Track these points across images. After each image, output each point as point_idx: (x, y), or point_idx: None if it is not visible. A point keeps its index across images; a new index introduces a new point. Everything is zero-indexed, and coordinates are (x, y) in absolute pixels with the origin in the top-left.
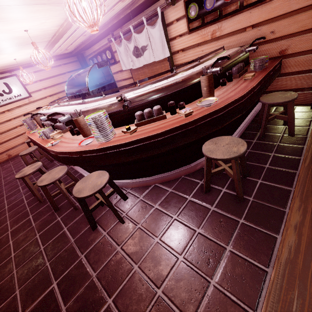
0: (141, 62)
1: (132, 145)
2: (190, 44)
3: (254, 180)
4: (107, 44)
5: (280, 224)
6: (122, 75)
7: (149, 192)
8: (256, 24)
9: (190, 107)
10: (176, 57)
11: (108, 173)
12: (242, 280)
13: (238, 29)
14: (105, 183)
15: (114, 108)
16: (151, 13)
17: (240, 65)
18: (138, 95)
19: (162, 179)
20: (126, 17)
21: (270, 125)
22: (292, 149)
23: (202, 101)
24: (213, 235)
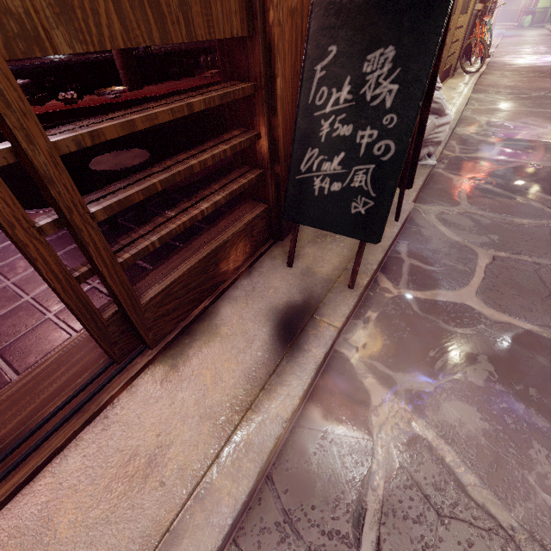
0: None
1: None
2: None
3: None
4: None
5: None
6: None
7: None
8: None
9: (98, 98)
10: None
11: None
12: None
13: None
14: None
15: None
16: None
17: (216, 57)
18: None
19: None
20: None
21: None
22: None
23: (112, 91)
24: None
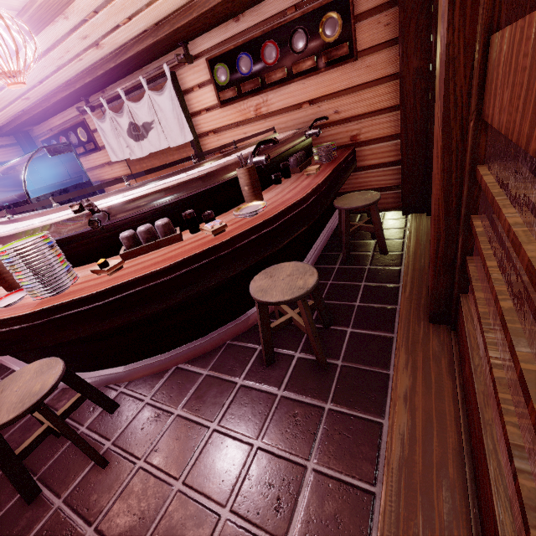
0: (145, 148)
1: (111, 295)
2: (225, 122)
3: (342, 329)
4: (77, 116)
5: (384, 398)
6: (112, 171)
7: (164, 384)
8: (314, 100)
9: (225, 219)
10: (206, 141)
11: (63, 362)
12: (337, 524)
13: (292, 105)
14: (51, 386)
15: (74, 228)
16: (154, 72)
17: (300, 154)
18: (123, 201)
19: (190, 353)
20: (108, 74)
21: (355, 241)
22: (387, 274)
23: (242, 208)
24: (284, 445)
